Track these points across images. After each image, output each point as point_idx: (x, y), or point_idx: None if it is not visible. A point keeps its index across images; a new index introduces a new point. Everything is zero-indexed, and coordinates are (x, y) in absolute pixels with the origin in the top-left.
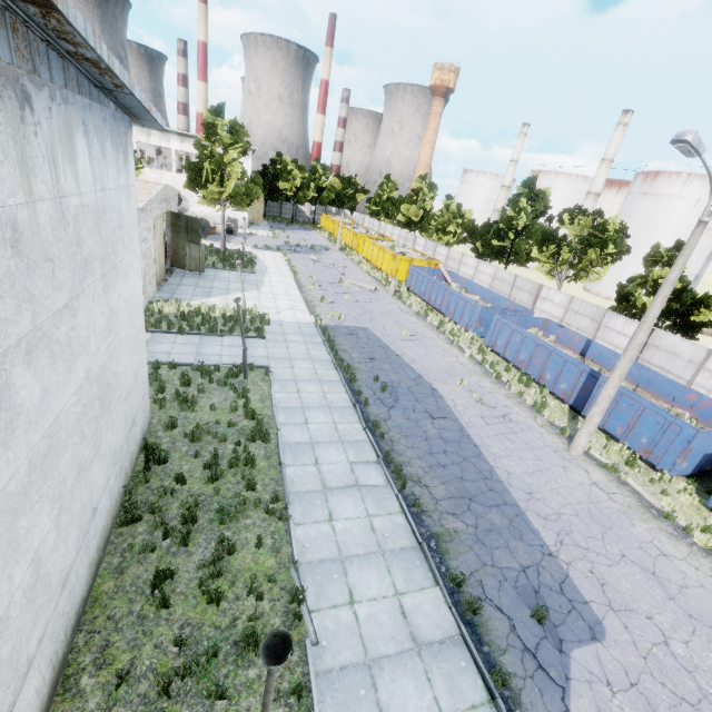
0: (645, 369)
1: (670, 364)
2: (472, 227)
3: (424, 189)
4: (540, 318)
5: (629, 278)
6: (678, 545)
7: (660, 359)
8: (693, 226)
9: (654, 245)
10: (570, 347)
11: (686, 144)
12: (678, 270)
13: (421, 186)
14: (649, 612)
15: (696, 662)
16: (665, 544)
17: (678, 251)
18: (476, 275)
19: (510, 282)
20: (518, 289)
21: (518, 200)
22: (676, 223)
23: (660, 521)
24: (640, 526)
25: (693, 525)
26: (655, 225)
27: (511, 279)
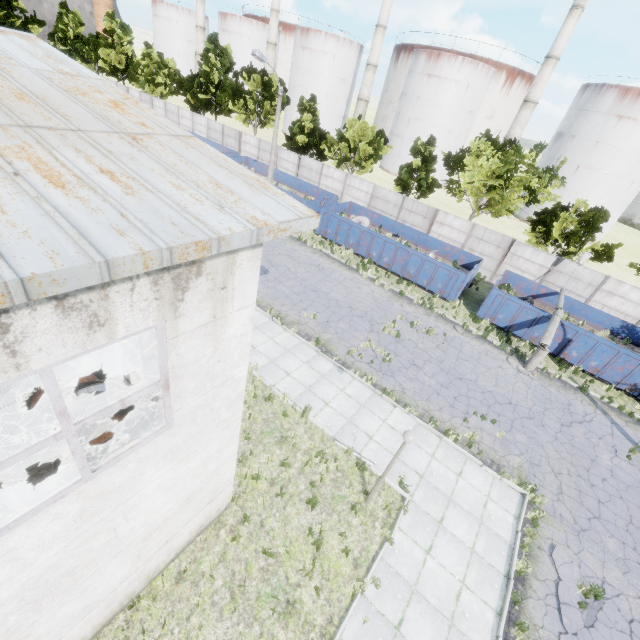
0: (297, 180)
1: (310, 175)
2: (179, 79)
3: (117, 31)
4: (242, 157)
5: (292, 123)
6: (301, 247)
7: (306, 174)
8: (335, 78)
9: (301, 98)
10: (263, 174)
11: (257, 57)
12: (277, 121)
13: (112, 26)
14: (285, 265)
15: (297, 271)
16: (297, 248)
17: (313, 102)
18: (195, 126)
19: (220, 131)
20: (228, 137)
21: (209, 56)
22: (326, 75)
23: (297, 242)
24: (288, 245)
25: (309, 240)
26: (314, 76)
27: (220, 129)
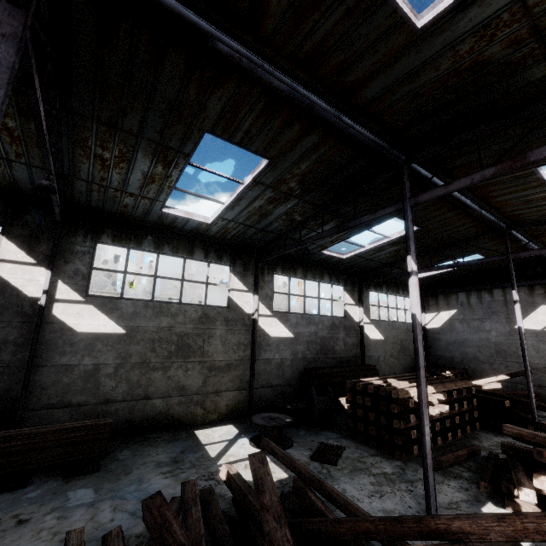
0: None
1: None
2: None
3: None
4: None
5: None
6: None
7: None
8: None
9: None
10: None
11: None
12: None
13: None
14: None
15: None
16: None
17: None
18: None
19: None
20: None
21: None
22: None
23: None
24: None
25: None
26: None
27: None
